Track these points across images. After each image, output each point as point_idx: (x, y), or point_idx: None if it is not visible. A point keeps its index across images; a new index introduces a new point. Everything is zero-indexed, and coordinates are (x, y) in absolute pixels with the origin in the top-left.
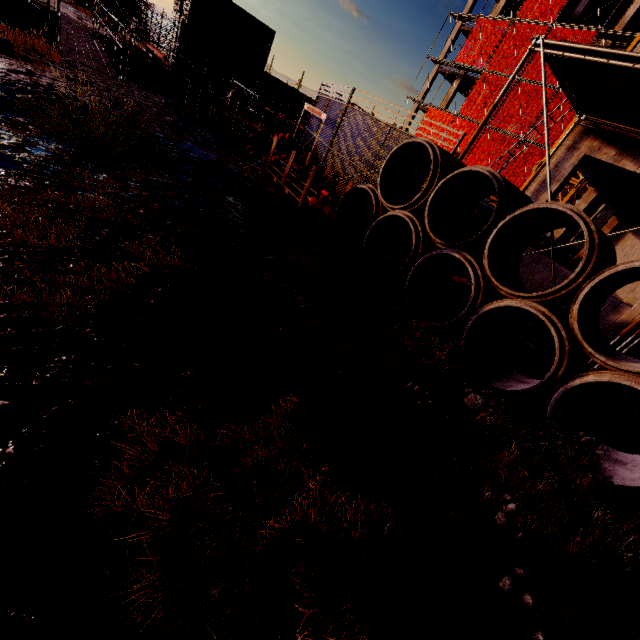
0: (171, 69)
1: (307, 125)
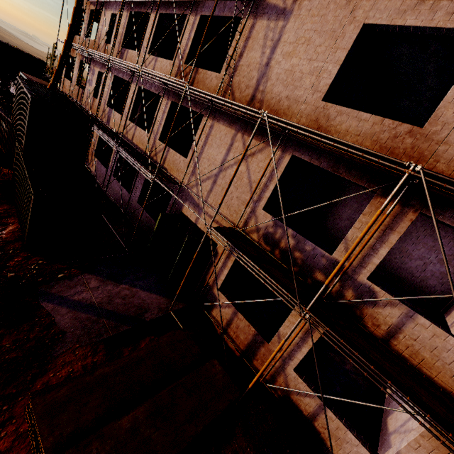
0: None
1: None
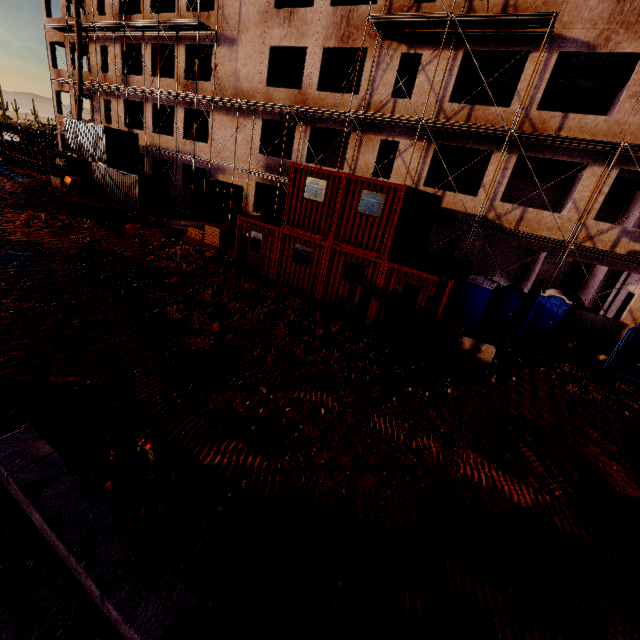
0: None
1: None
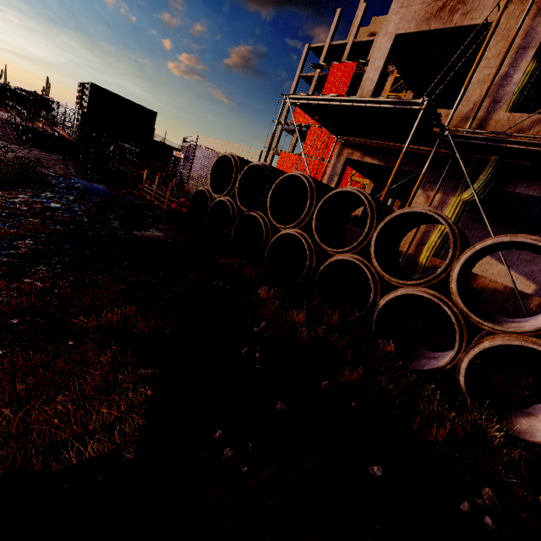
0: (74, 142)
1: (178, 165)
